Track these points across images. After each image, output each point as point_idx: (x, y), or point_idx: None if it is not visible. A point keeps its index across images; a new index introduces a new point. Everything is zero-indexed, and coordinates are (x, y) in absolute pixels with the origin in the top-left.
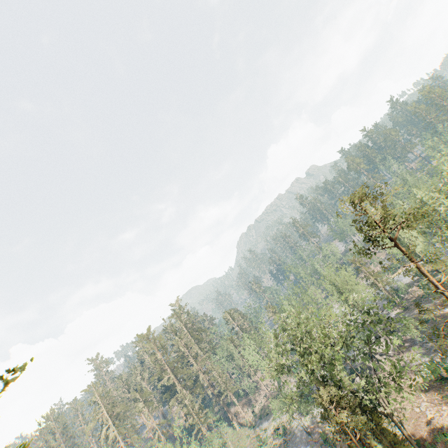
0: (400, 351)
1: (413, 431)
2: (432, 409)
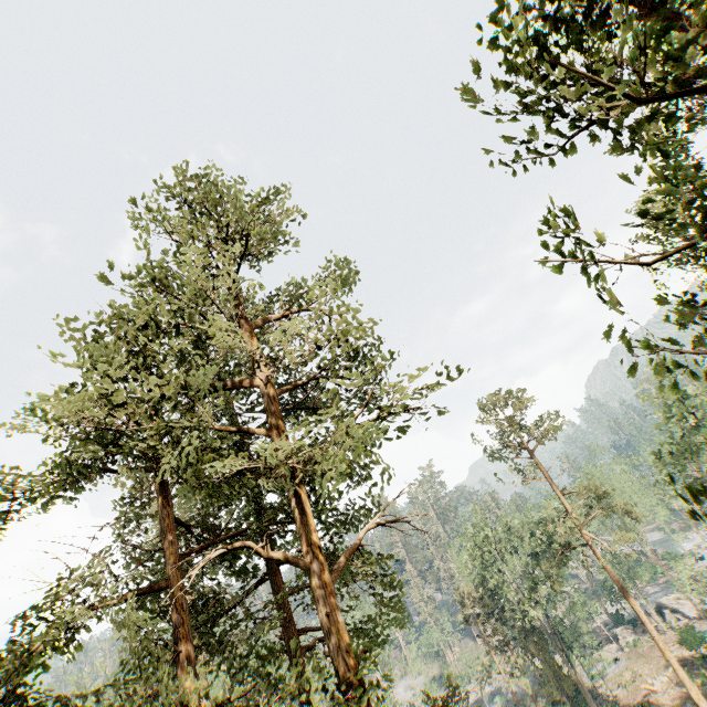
0: (700, 615)
1: (625, 697)
2: (664, 685)
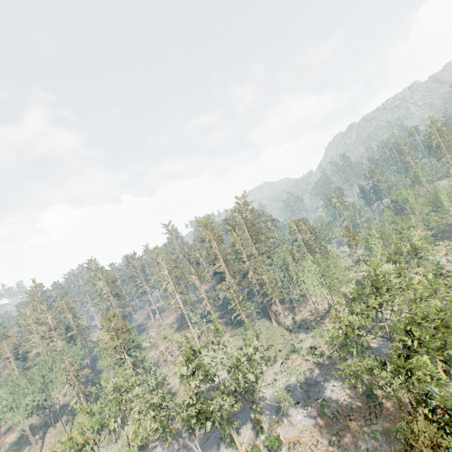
0: None
1: None
2: None
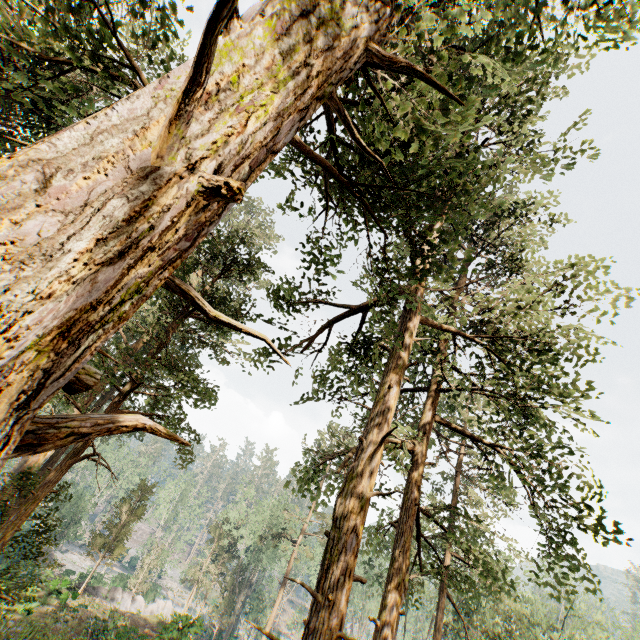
0: None
1: None
2: None
